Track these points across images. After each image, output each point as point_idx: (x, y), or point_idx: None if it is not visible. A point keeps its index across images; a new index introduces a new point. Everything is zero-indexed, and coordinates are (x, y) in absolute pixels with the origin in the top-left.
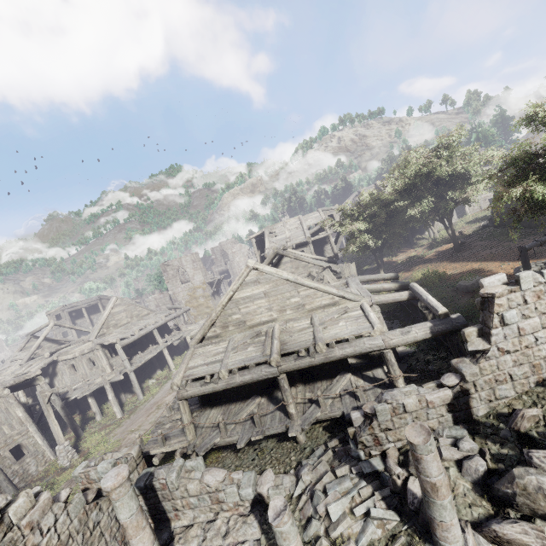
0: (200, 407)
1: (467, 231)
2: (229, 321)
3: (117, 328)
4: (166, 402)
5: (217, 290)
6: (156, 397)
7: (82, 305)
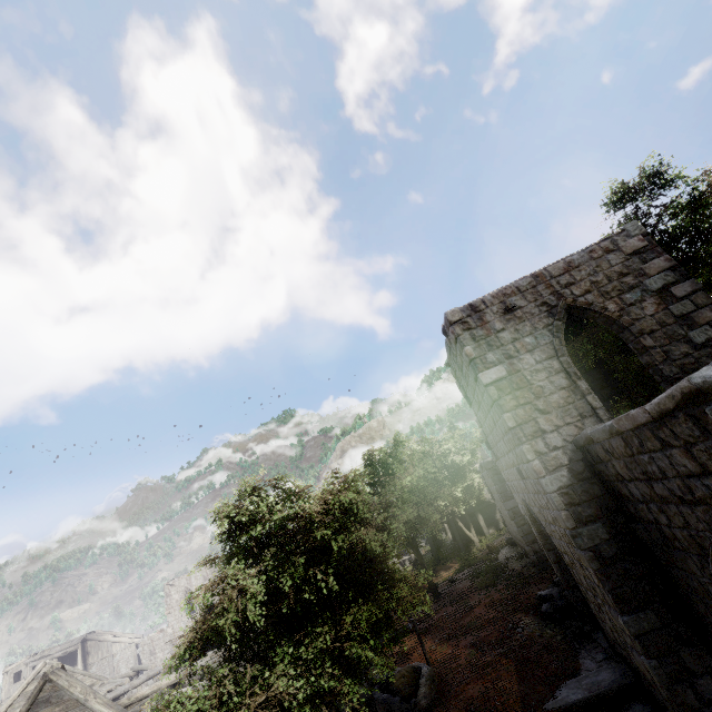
0: None
1: (500, 544)
2: None
3: None
4: None
5: None
6: None
7: (55, 654)
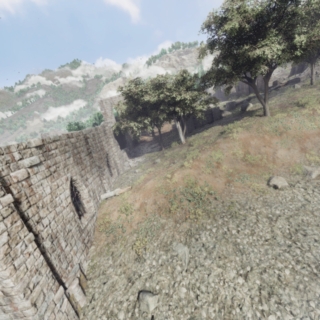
0: None
1: None
2: None
3: None
4: None
5: None
6: None
7: None
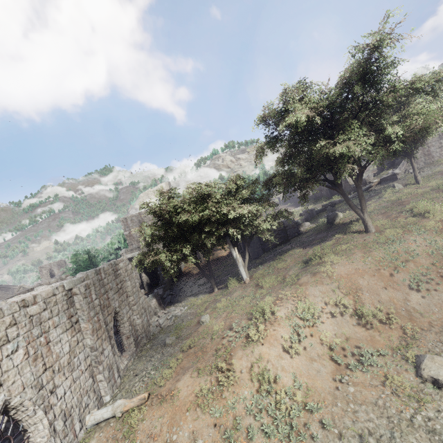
0: None
1: None
2: None
3: None
4: None
5: None
6: None
7: None
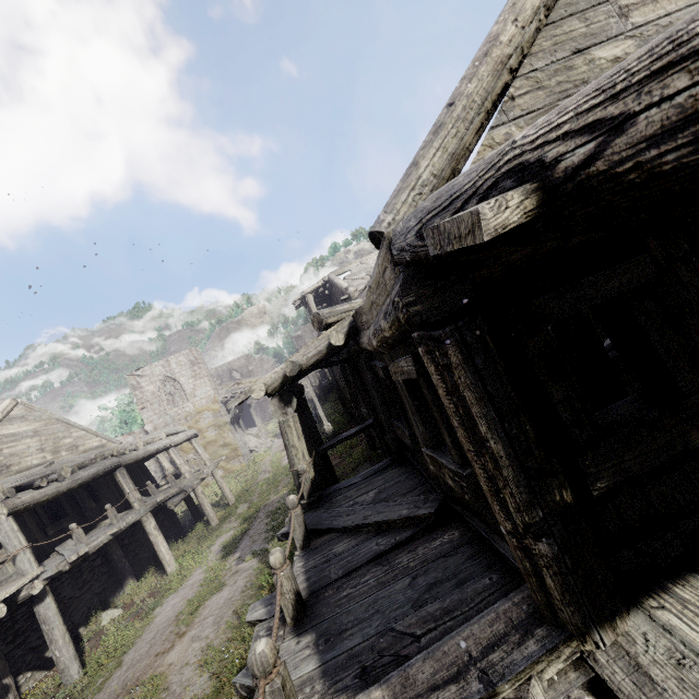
0: (535, 625)
1: None
2: (580, 77)
3: (7, 475)
4: (257, 651)
5: (237, 416)
6: (130, 660)
7: None
